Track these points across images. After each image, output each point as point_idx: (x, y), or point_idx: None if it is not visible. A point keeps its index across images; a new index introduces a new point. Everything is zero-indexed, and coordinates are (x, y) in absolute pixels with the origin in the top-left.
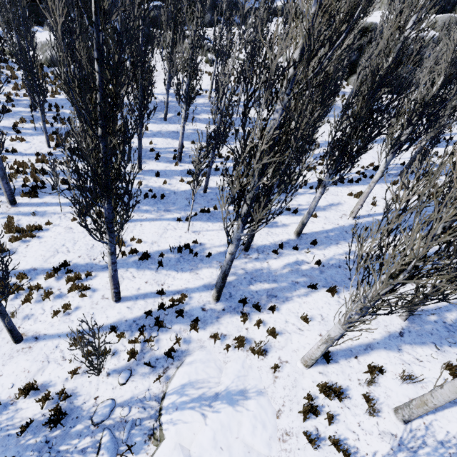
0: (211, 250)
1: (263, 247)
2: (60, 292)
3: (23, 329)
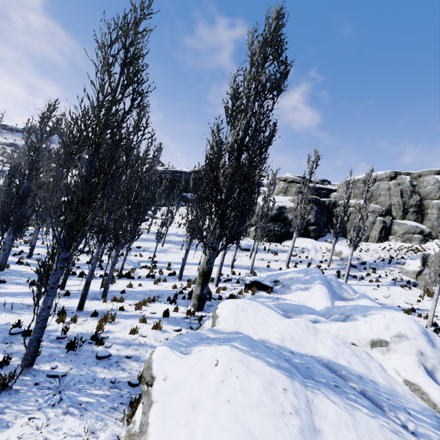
0: None
1: None
2: None
3: None
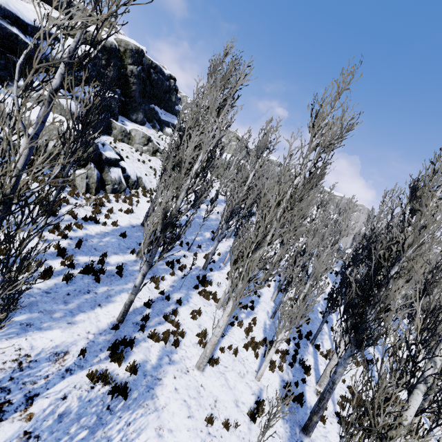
0: None
1: None
2: None
3: (432, 439)
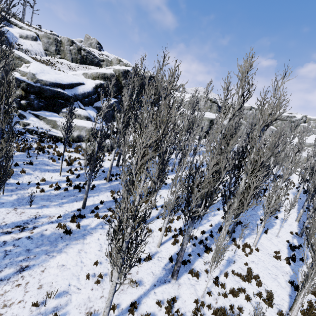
0: (295, 243)
1: (299, 232)
2: (313, 299)
3: None
